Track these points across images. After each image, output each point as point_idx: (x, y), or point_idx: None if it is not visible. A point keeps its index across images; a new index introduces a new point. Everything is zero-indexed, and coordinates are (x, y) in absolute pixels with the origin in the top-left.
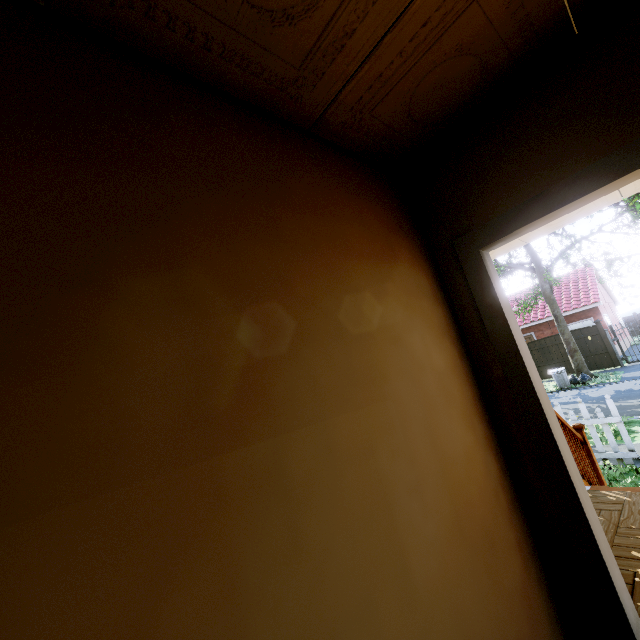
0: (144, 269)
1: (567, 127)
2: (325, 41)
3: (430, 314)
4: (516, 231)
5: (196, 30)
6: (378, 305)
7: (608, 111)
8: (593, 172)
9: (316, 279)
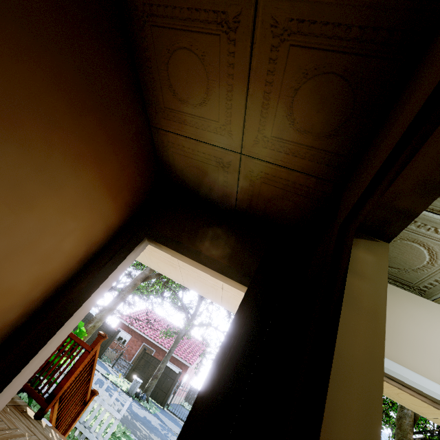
0: (2, 33)
1: (207, 234)
2: (178, 114)
3: (95, 230)
4: (161, 245)
5: (149, 52)
6: (78, 191)
7: (216, 242)
8: (195, 253)
9: (68, 146)
